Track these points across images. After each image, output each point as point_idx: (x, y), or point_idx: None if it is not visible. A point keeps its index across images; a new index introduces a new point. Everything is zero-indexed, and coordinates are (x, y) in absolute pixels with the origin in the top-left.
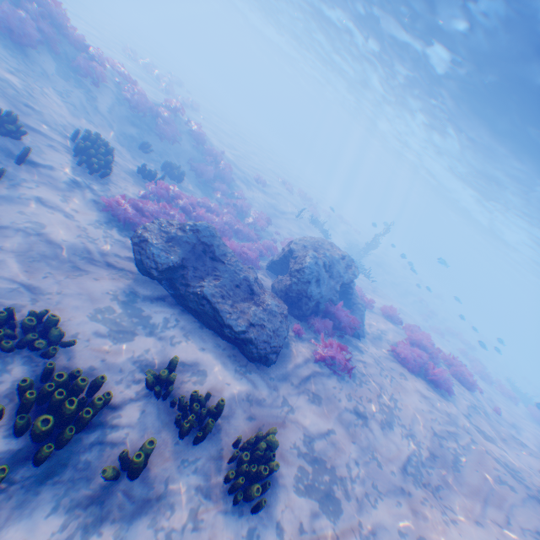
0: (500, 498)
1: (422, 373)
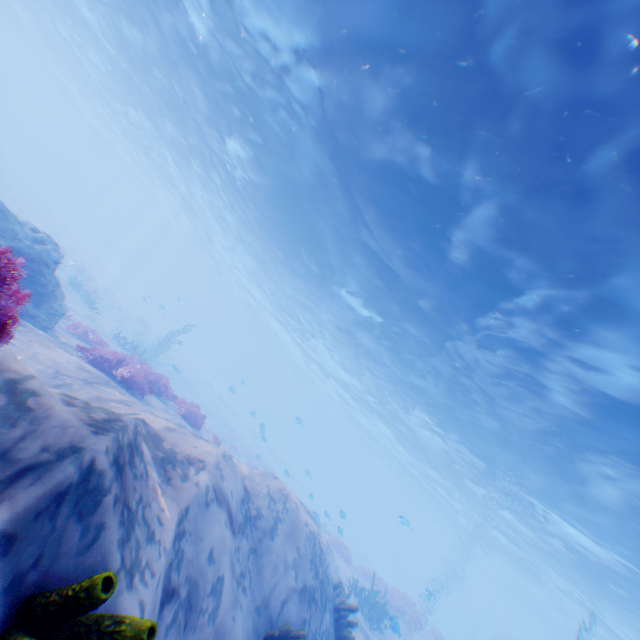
0: (101, 403)
1: (117, 376)
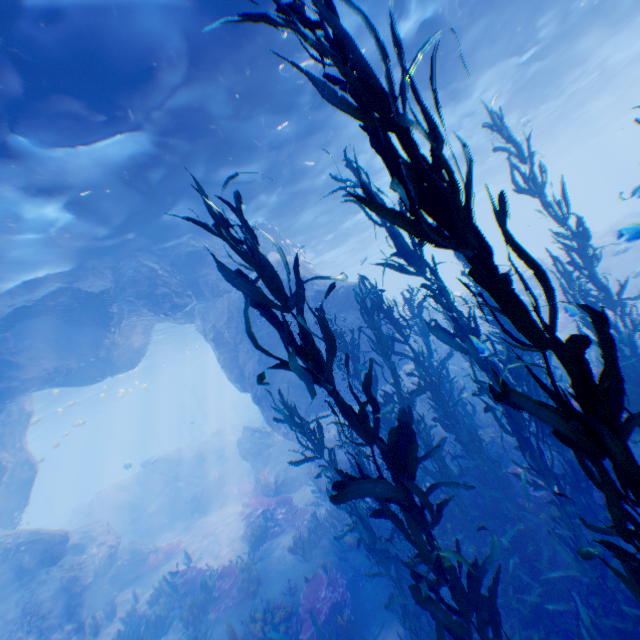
0: None
1: None
